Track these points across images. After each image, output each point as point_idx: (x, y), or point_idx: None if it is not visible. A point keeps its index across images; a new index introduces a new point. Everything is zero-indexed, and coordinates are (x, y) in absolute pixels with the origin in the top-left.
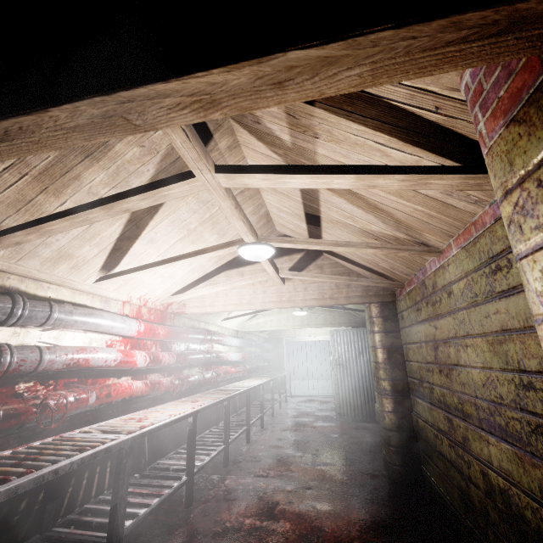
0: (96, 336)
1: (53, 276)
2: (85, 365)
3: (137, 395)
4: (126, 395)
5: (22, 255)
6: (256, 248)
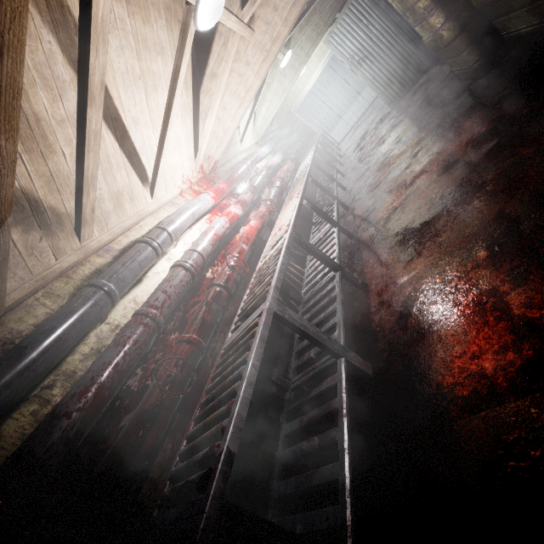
0: (198, 225)
1: (131, 218)
2: (218, 238)
3: (260, 228)
4: (256, 232)
5: (103, 221)
6: None
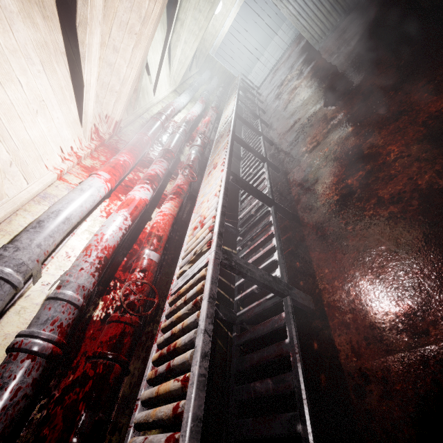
0: (86, 225)
1: None
2: (110, 252)
3: (176, 212)
4: (170, 222)
5: None
6: None
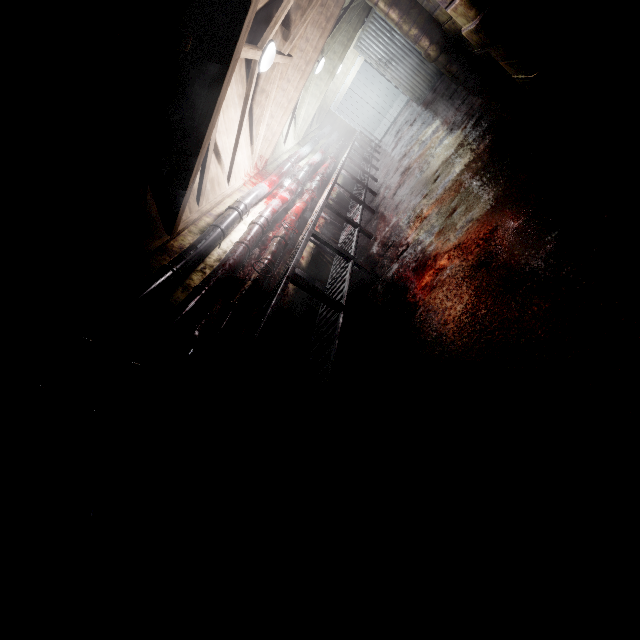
0: (259, 206)
1: (219, 197)
2: (275, 212)
3: (304, 209)
4: (301, 211)
5: (207, 197)
6: (266, 55)
